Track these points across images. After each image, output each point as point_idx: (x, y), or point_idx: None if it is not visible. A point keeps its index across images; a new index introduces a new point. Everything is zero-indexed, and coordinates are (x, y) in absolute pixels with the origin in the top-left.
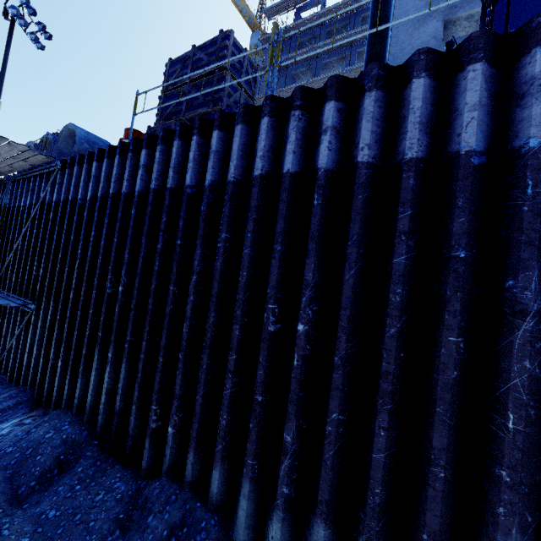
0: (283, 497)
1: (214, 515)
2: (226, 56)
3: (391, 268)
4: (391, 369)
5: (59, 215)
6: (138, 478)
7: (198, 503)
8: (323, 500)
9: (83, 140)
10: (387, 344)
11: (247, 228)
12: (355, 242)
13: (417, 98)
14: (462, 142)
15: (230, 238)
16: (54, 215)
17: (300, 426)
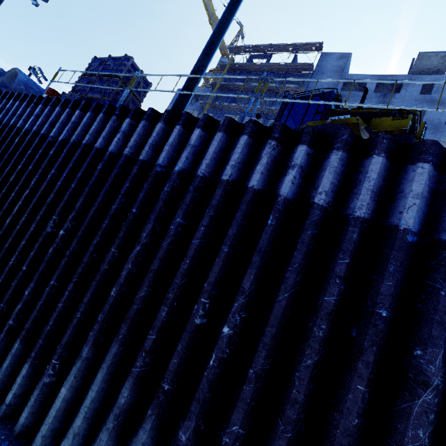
0: (8, 326)
1: None
2: (123, 70)
3: (110, 210)
4: (85, 261)
5: None
6: None
7: None
8: (25, 328)
9: (21, 83)
10: (90, 248)
11: (65, 171)
12: (103, 193)
13: (155, 132)
14: (158, 159)
15: (57, 174)
16: None
17: (37, 287)
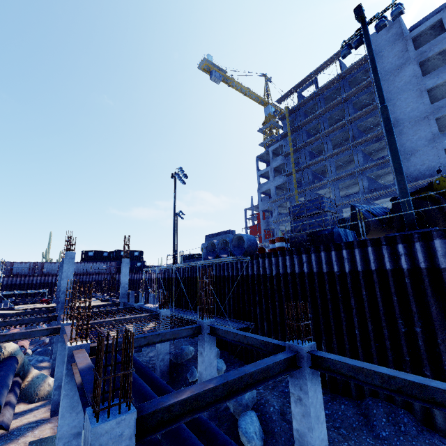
0: None
1: (402, 410)
2: (325, 205)
3: None
4: None
5: (256, 281)
6: (353, 400)
7: (392, 405)
8: None
9: (247, 241)
10: None
11: (376, 290)
12: (430, 296)
13: (438, 247)
14: None
15: (367, 294)
16: (251, 281)
17: (431, 368)
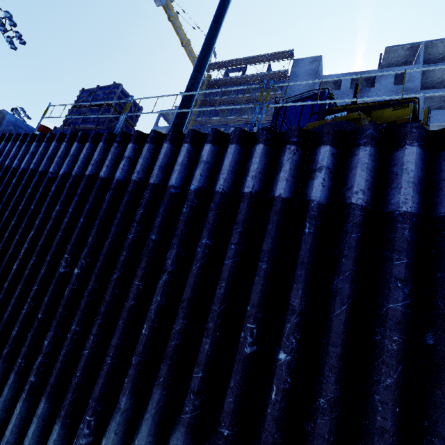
0: (30, 383)
1: None
2: (114, 98)
3: (126, 240)
4: (108, 299)
5: None
6: None
7: None
8: (50, 383)
9: (10, 123)
10: (110, 284)
11: (71, 205)
12: (116, 223)
13: (162, 153)
14: (171, 180)
15: (62, 210)
16: None
17: (56, 335)
